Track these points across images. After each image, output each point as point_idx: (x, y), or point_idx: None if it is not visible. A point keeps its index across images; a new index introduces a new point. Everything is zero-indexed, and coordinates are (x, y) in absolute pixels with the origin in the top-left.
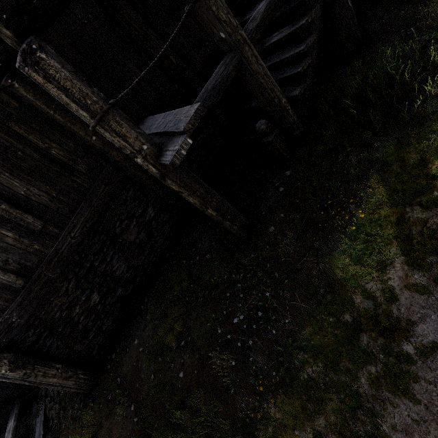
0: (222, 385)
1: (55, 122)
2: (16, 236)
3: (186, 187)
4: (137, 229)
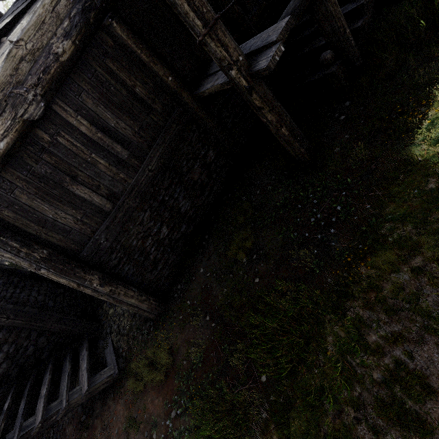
0: (303, 274)
1: (140, 62)
2: (106, 164)
3: (268, 102)
4: (200, 169)
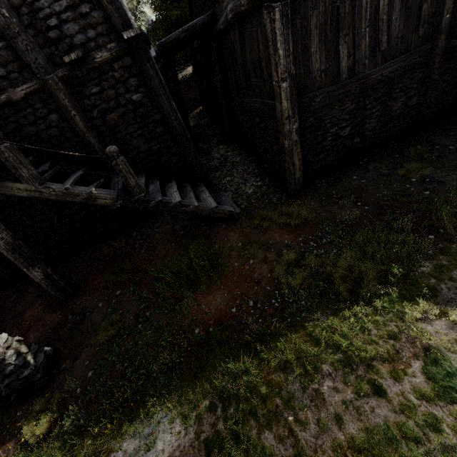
0: None
1: None
2: (367, 44)
3: None
4: (400, 105)
